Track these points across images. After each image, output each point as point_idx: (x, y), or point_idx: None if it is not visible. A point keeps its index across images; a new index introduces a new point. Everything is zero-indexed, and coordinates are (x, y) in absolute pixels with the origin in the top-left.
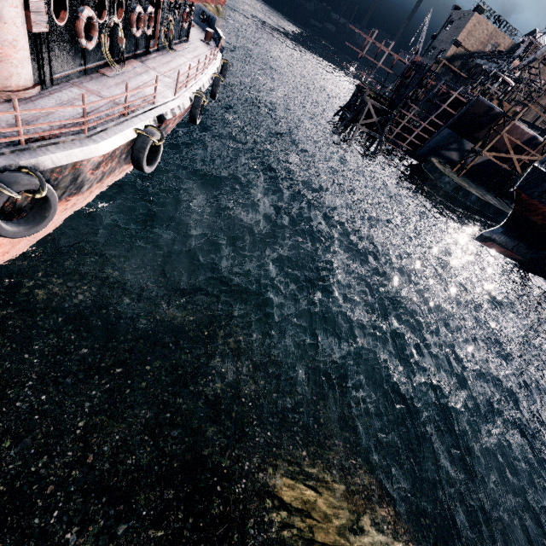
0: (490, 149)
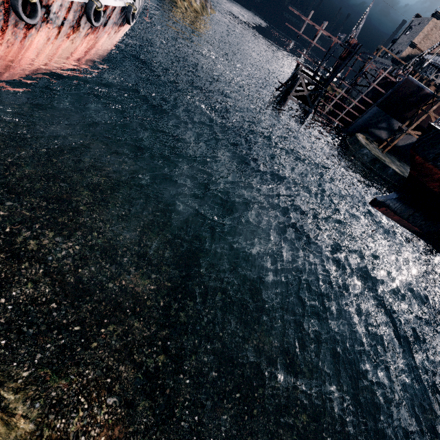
0: (420, 130)
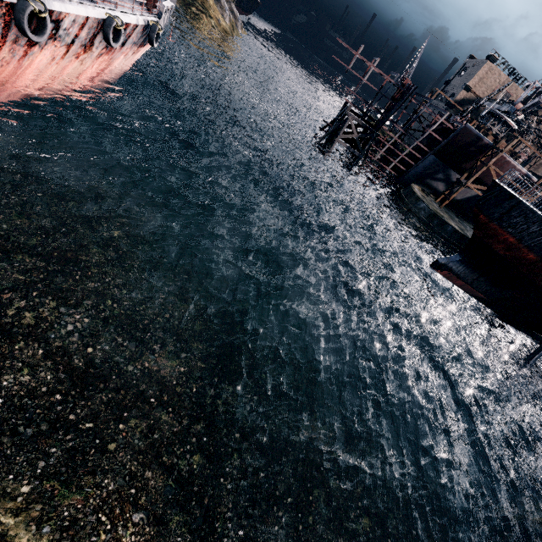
0: (479, 184)
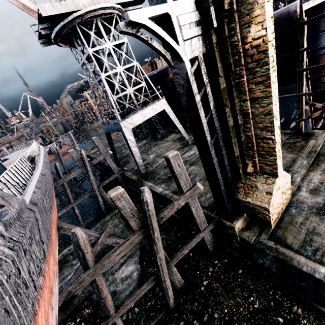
0: None
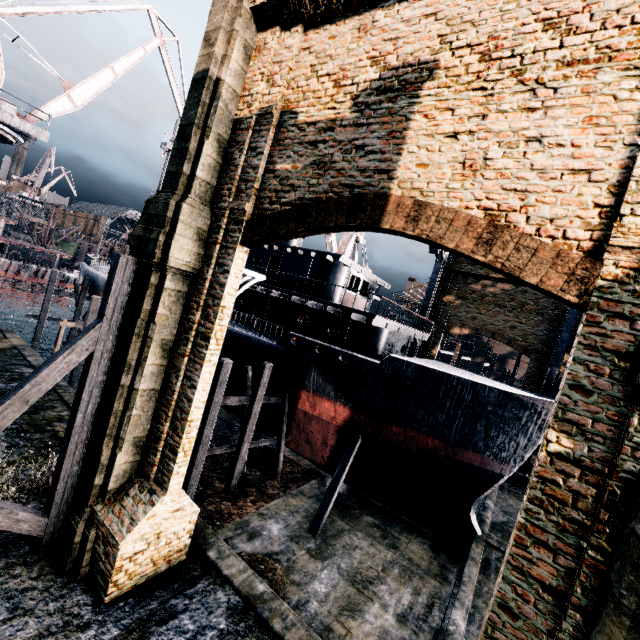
0: None
